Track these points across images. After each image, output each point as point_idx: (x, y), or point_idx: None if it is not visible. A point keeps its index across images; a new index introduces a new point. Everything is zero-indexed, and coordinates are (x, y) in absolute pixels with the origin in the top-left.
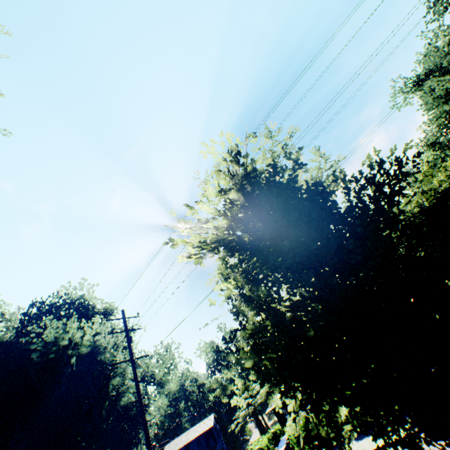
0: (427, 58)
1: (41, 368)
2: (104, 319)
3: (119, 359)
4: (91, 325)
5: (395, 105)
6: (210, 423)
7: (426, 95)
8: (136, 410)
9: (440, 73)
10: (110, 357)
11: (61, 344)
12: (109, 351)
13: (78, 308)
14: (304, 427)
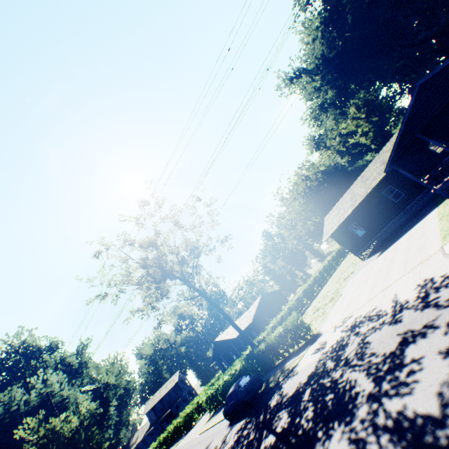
0: (299, 52)
1: (2, 428)
2: (52, 354)
3: (69, 394)
4: (37, 377)
5: (283, 93)
6: (176, 379)
7: (300, 92)
8: (95, 419)
9: (307, 74)
10: (59, 398)
11: (12, 410)
12: (57, 395)
13: (24, 353)
14: (208, 396)
